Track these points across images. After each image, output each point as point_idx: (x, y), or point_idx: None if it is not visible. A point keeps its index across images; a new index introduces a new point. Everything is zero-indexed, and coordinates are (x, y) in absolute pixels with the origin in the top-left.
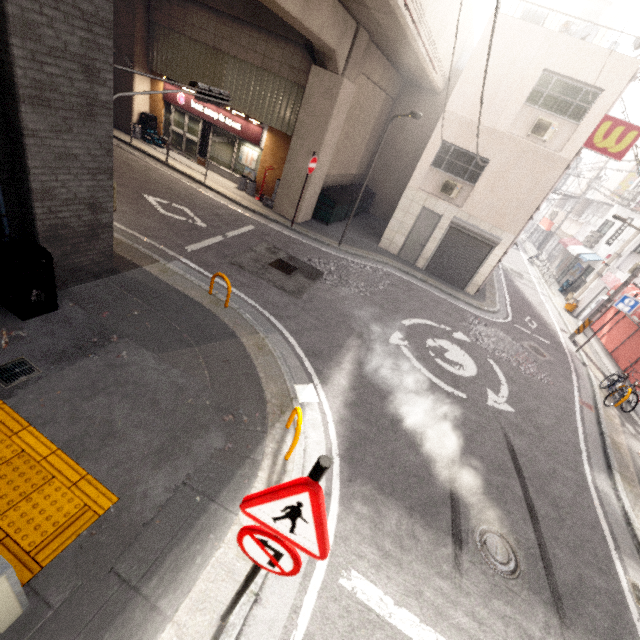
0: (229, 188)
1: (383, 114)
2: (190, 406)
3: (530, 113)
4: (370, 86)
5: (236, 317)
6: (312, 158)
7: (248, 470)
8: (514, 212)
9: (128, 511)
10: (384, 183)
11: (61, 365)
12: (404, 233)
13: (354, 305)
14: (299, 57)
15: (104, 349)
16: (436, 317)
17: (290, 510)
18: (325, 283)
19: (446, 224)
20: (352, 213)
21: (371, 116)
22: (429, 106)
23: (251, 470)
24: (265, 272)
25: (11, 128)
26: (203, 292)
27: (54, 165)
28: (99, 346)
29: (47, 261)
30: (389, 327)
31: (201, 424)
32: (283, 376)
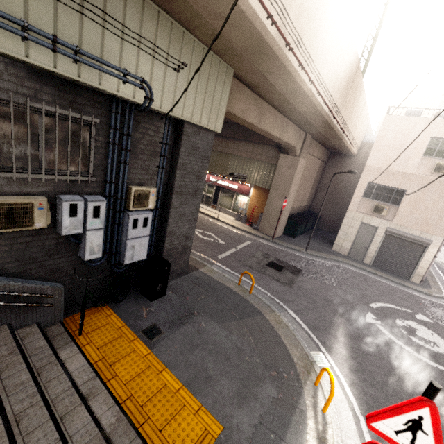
0: (231, 220)
1: (319, 171)
2: (248, 362)
3: (429, 161)
4: (312, 158)
5: (257, 300)
6: (284, 200)
7: (299, 417)
8: (436, 221)
9: (231, 438)
10: (325, 209)
11: (173, 329)
12: (350, 240)
13: (330, 292)
14: (271, 151)
15: (192, 320)
16: (395, 301)
17: (411, 423)
18: (305, 276)
19: (382, 232)
20: (313, 229)
21: (313, 173)
22: (349, 163)
23: (301, 418)
24: (265, 270)
25: (165, 205)
26: (234, 284)
27: (177, 219)
28: (189, 318)
29: (168, 267)
30: (361, 309)
31: (258, 376)
32: (300, 344)
